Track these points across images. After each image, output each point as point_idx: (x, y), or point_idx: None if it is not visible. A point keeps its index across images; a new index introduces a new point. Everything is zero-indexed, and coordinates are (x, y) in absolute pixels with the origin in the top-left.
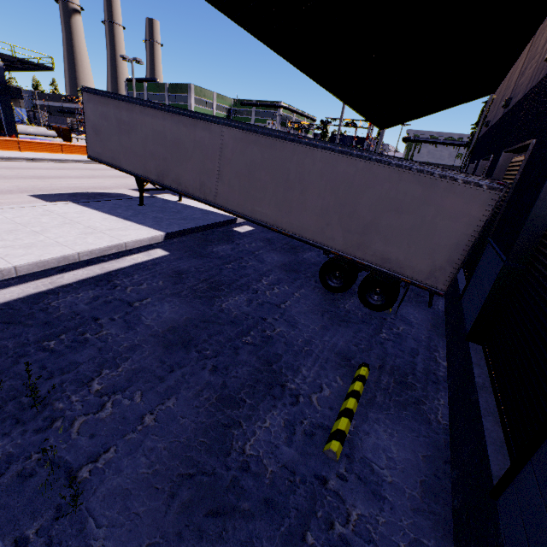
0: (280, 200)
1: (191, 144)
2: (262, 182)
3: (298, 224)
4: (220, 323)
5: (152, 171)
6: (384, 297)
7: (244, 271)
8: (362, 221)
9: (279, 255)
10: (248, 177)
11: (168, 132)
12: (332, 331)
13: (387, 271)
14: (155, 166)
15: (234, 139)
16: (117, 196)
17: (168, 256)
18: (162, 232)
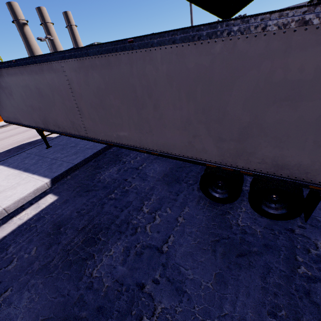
0: (137, 121)
1: (49, 89)
2: (115, 107)
3: (163, 142)
4: (82, 319)
5: (38, 121)
6: (284, 204)
7: (126, 199)
8: (237, 125)
9: (160, 164)
10: (101, 106)
11: (30, 85)
12: (232, 284)
13: (286, 179)
14: (38, 116)
15: (74, 71)
16: (41, 141)
17: (55, 202)
18: (48, 178)
